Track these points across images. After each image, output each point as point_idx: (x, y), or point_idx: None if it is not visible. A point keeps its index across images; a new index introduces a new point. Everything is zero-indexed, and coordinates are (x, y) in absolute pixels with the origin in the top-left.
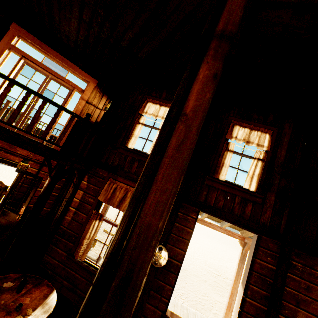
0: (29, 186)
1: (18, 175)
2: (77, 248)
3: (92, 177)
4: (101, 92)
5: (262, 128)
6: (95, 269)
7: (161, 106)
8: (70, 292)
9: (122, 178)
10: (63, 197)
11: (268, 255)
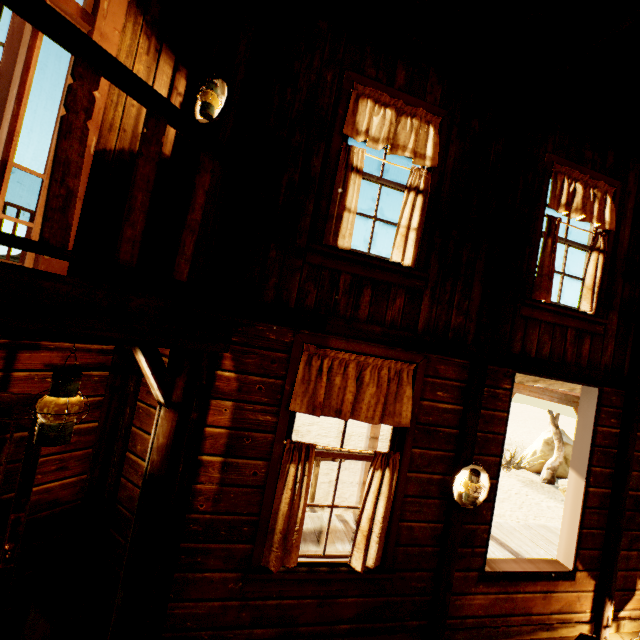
0: None
1: None
2: (267, 547)
3: (247, 352)
4: (151, 33)
5: (601, 184)
6: (327, 567)
7: (399, 113)
8: None
9: (339, 339)
10: (127, 427)
11: (611, 415)
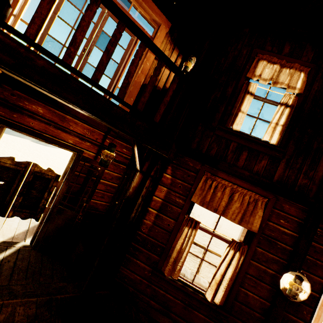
0: (85, 175)
1: (71, 161)
2: (166, 262)
3: (178, 168)
4: (172, 43)
5: None
6: (192, 289)
7: (282, 66)
8: (162, 316)
9: (224, 173)
10: (126, 190)
11: None
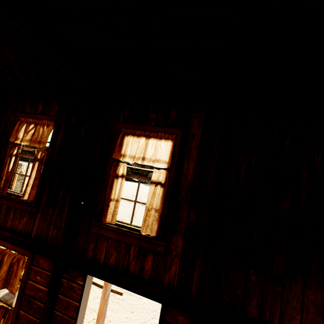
0: None
1: None
2: None
3: None
4: None
5: (161, 134)
6: None
7: (36, 124)
8: None
9: None
10: None
11: None
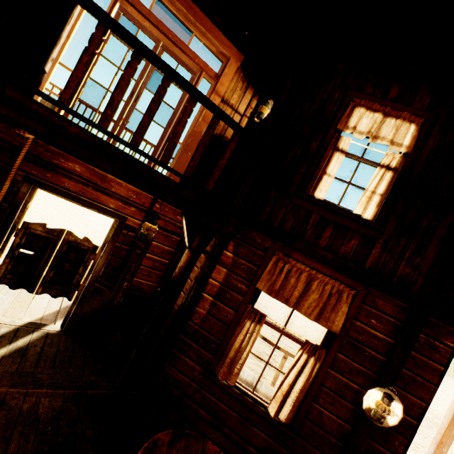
0: (128, 247)
1: (112, 229)
2: (221, 363)
3: (242, 245)
4: (245, 80)
5: None
6: (252, 400)
7: (385, 115)
8: (213, 430)
9: (300, 254)
10: None
11: None
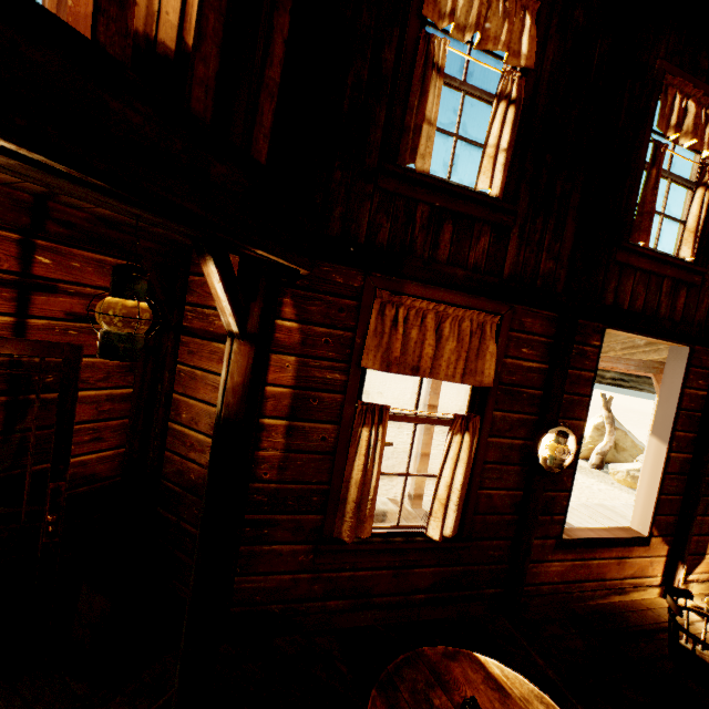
0: (3, 397)
1: None
2: (339, 518)
3: (311, 298)
4: None
5: None
6: (402, 538)
7: None
8: (359, 614)
9: (416, 284)
10: (167, 394)
11: (700, 377)
